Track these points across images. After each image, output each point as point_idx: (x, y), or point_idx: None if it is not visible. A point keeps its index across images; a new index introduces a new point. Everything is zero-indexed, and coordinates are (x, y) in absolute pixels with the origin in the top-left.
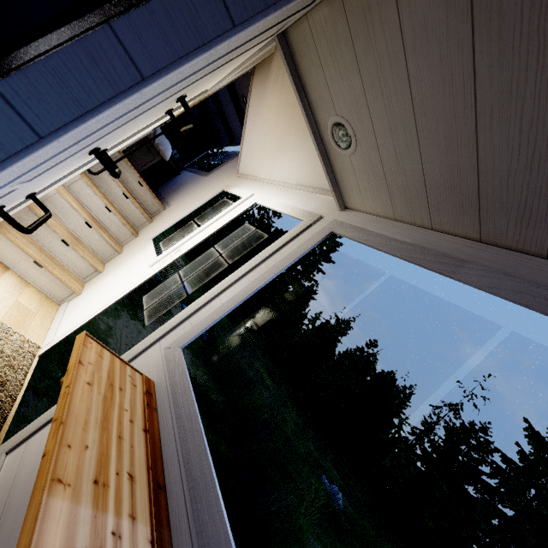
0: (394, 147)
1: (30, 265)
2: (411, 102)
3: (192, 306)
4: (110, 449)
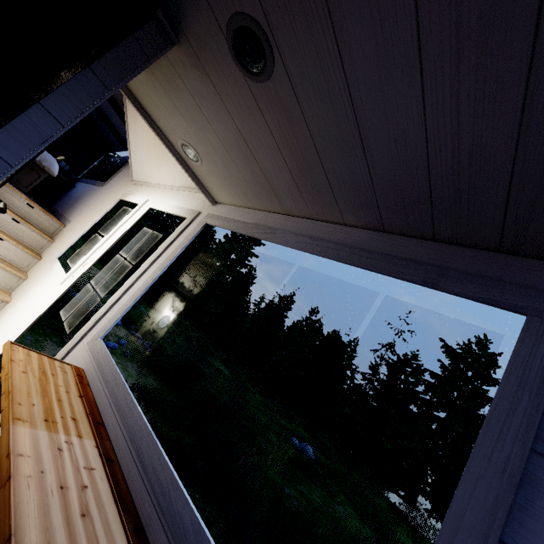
0: (221, 160)
1: None
2: (215, 134)
3: (105, 306)
4: (52, 406)
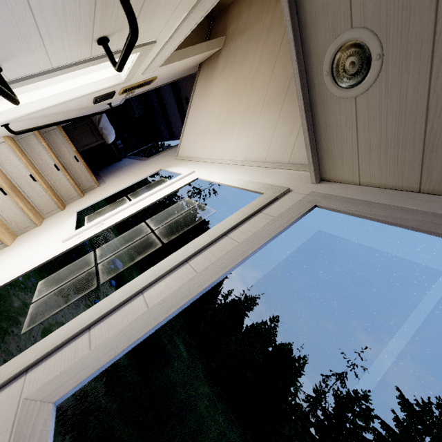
0: None
1: None
2: None
3: (98, 307)
4: None
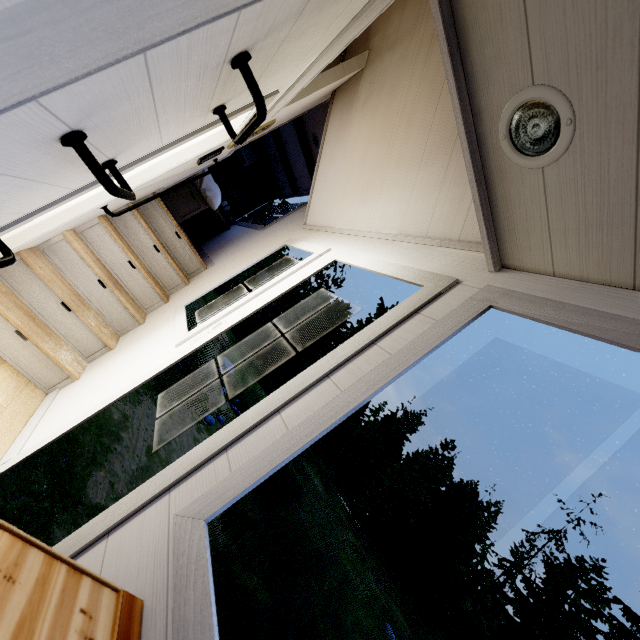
0: None
1: (10, 336)
2: None
3: (232, 427)
4: None
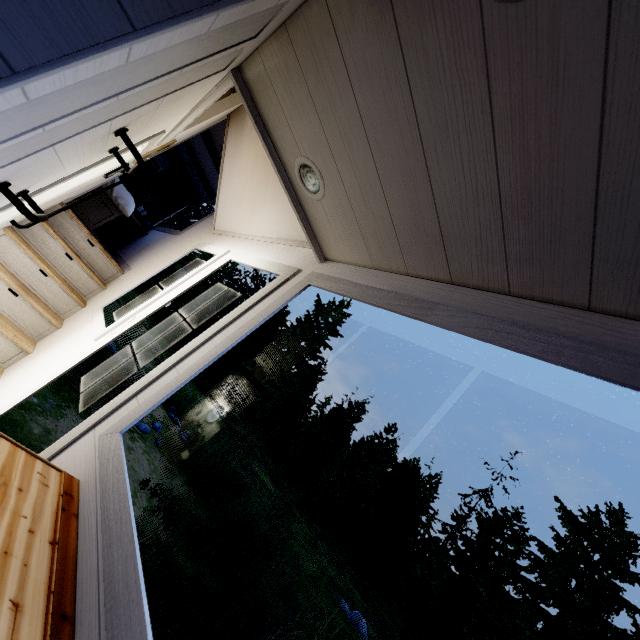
0: (359, 188)
1: None
2: (366, 139)
3: (141, 381)
4: None
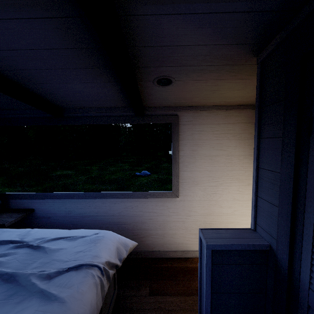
0: None
1: None
2: None
3: None
4: None
